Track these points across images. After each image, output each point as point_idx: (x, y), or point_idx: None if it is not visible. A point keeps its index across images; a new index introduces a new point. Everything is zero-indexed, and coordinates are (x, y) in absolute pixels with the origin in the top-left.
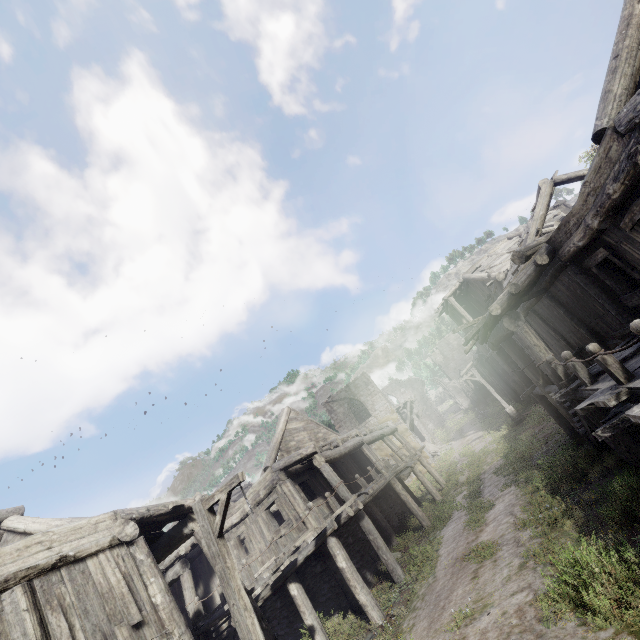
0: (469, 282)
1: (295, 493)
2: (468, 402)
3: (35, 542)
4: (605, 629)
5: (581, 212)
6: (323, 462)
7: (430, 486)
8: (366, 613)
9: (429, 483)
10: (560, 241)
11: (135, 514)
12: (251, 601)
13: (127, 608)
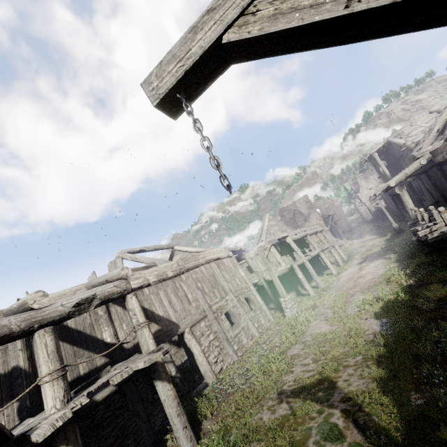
0: (391, 143)
1: (276, 252)
2: (370, 217)
3: (210, 252)
4: (391, 285)
5: (442, 149)
6: (291, 240)
7: (338, 258)
8: (308, 292)
9: (337, 257)
10: (434, 155)
11: (230, 249)
12: (267, 282)
13: (236, 274)
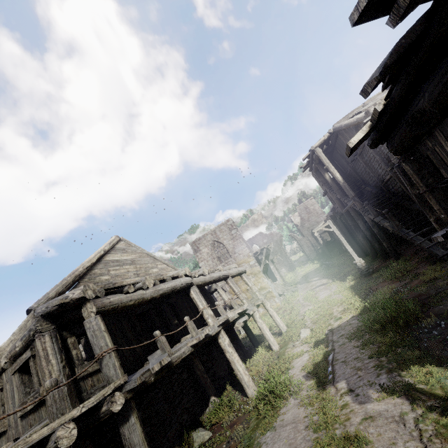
0: (339, 133)
1: (52, 354)
2: (315, 255)
3: None
4: None
5: None
6: (93, 314)
7: (268, 334)
8: None
9: (268, 330)
10: None
11: None
12: None
13: None
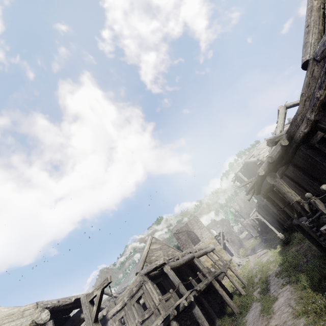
0: (248, 164)
1: (153, 289)
2: (256, 232)
3: None
4: None
5: (303, 112)
6: (169, 269)
7: (237, 285)
8: None
9: (236, 283)
10: (293, 131)
11: (49, 304)
12: None
13: None
